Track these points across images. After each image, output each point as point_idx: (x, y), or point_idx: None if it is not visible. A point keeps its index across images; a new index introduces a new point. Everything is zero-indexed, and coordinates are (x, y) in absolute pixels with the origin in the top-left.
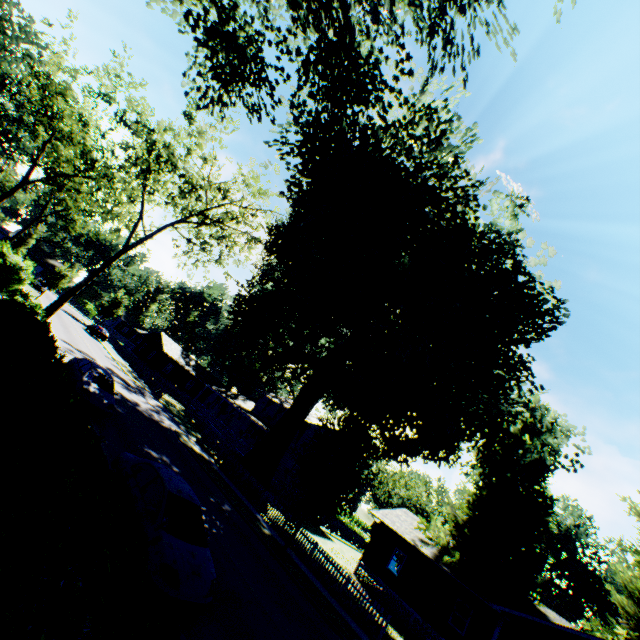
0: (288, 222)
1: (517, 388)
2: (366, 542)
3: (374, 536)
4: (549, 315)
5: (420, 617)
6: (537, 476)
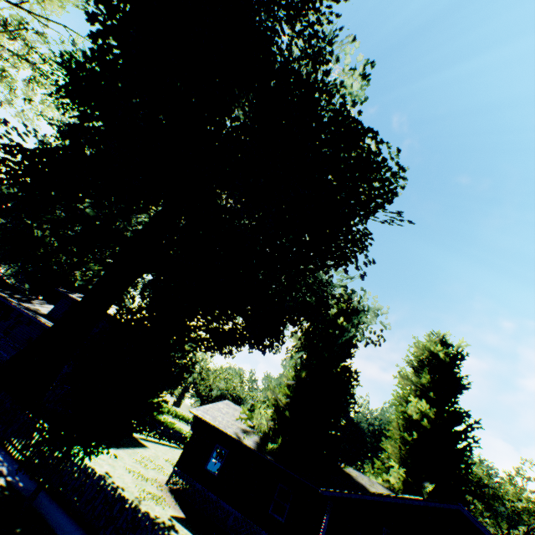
0: (92, 48)
1: (355, 260)
2: (186, 437)
3: (193, 437)
4: (389, 185)
5: (240, 515)
6: (347, 354)
